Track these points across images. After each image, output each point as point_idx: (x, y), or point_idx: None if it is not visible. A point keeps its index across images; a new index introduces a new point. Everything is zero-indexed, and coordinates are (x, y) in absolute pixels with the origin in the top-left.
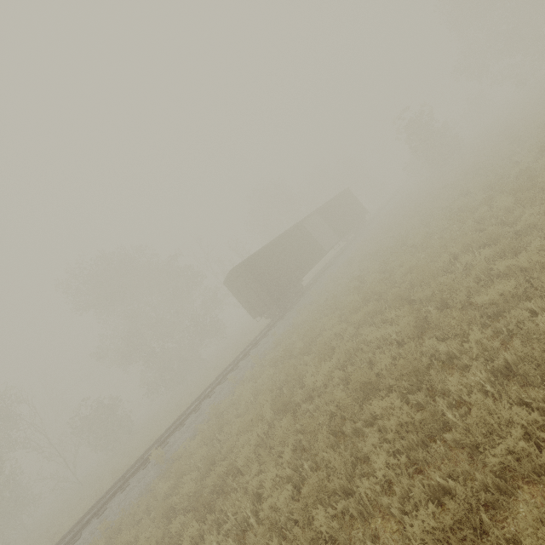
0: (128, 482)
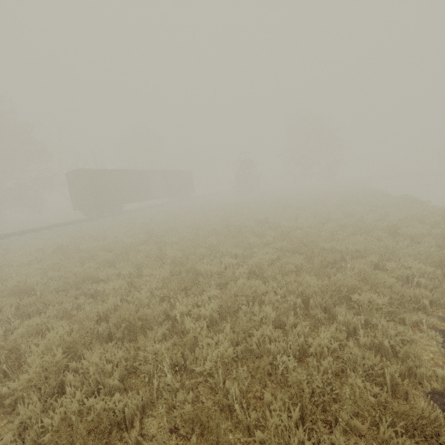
0: None
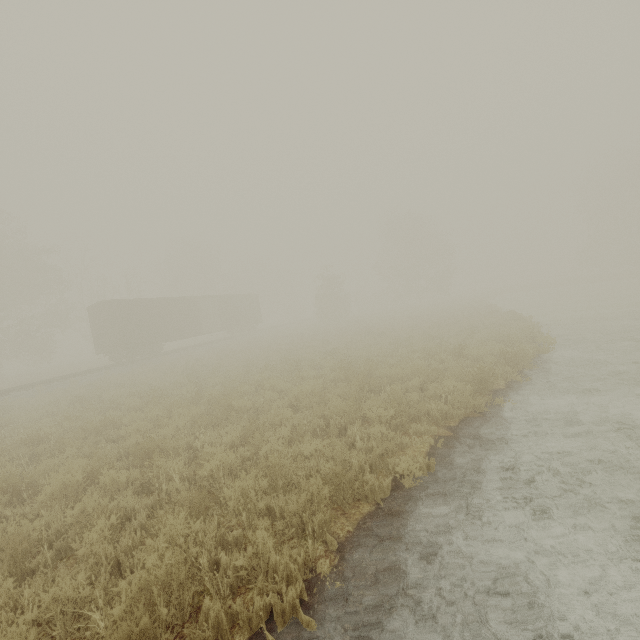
0: None
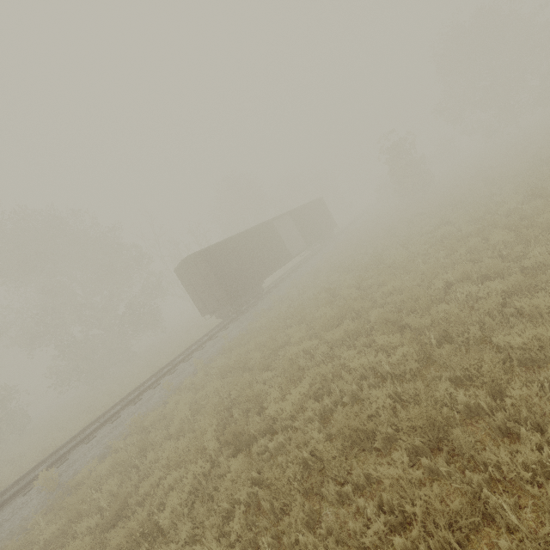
0: None
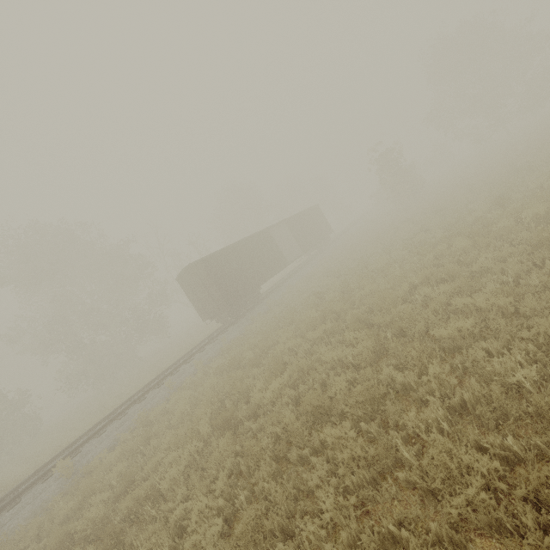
0: (19, 498)
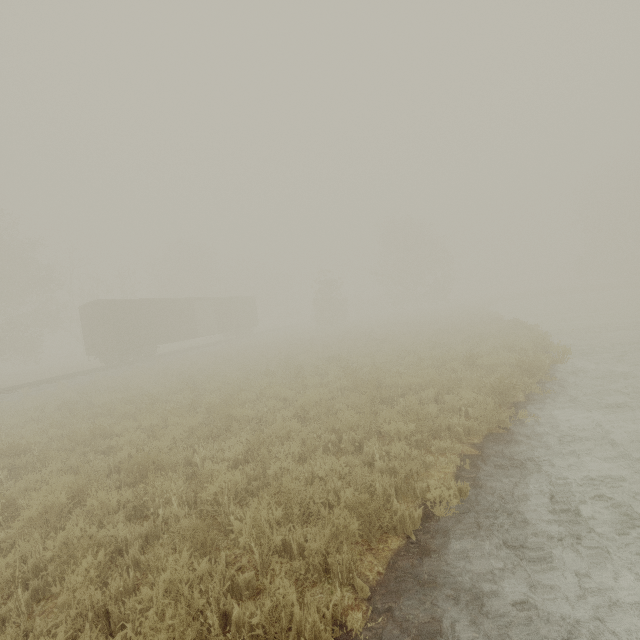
0: None
